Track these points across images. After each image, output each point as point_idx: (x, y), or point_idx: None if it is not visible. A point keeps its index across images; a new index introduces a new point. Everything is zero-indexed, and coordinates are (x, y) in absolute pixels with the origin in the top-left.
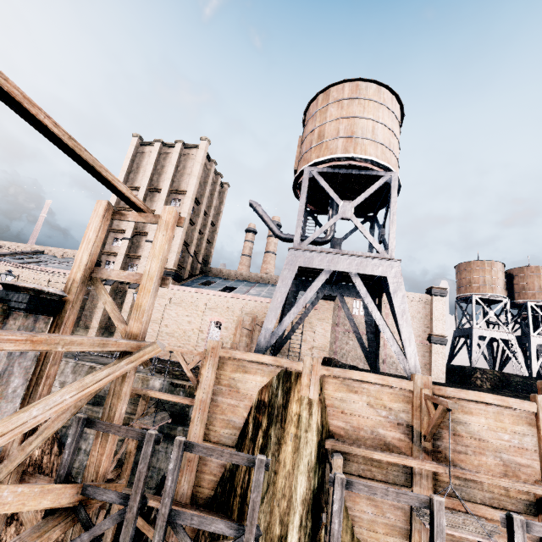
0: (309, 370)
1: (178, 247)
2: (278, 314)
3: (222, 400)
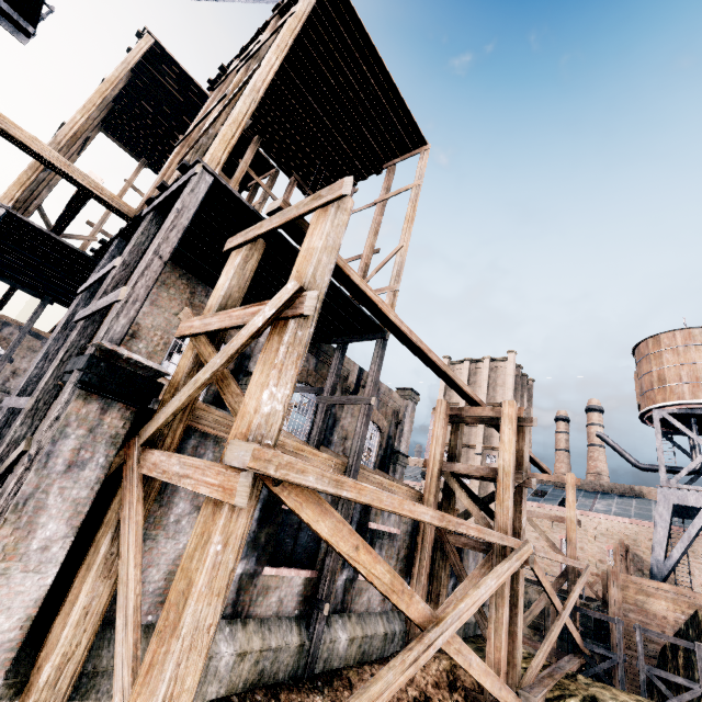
0: None
1: None
2: (664, 547)
3: (633, 616)
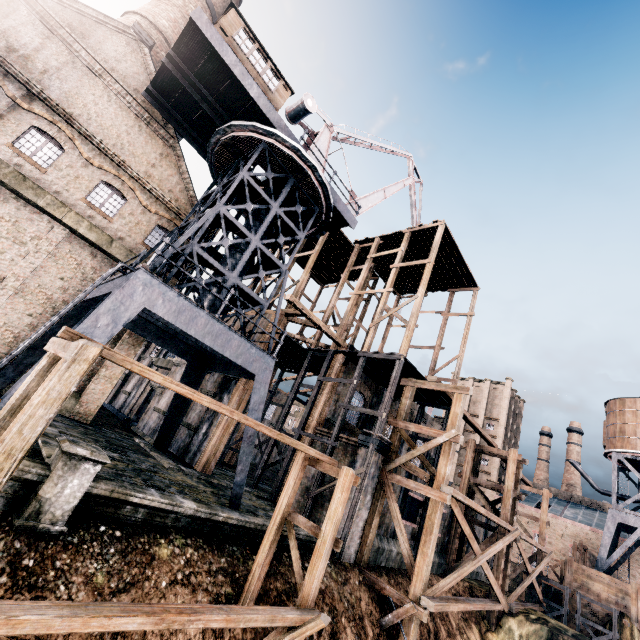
0: (635, 590)
1: (497, 465)
2: (607, 550)
3: (579, 591)
